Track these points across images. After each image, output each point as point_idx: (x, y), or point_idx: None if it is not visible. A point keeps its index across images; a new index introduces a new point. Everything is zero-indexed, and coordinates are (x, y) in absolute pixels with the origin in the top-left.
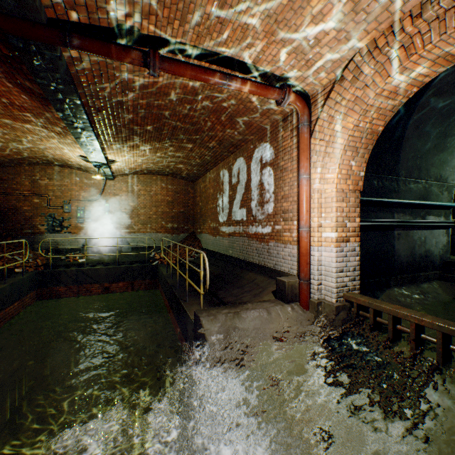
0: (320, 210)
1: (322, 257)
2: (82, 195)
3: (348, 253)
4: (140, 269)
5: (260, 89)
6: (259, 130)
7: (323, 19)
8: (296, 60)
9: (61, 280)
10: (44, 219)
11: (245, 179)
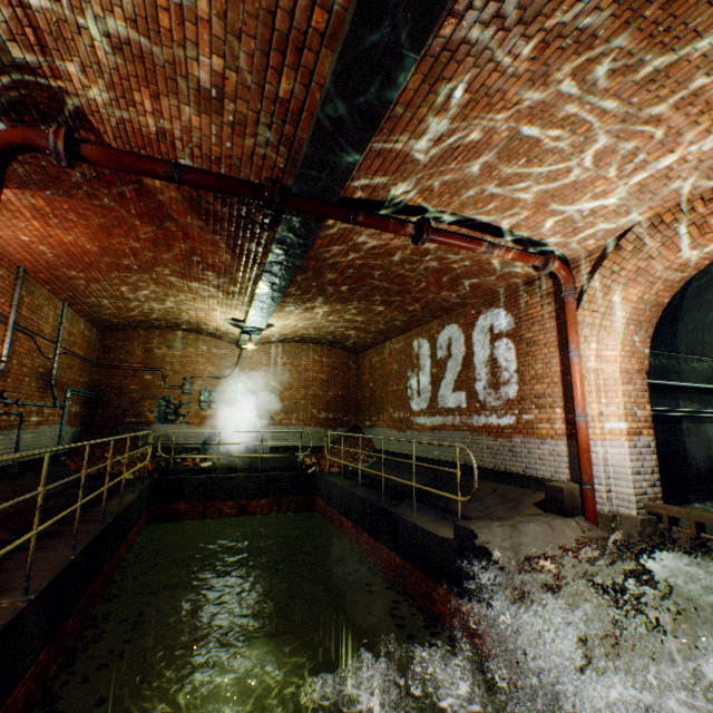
0: (599, 395)
1: (607, 454)
2: (209, 370)
3: (642, 449)
4: (291, 478)
5: (523, 256)
6: (487, 293)
7: (604, 196)
8: (562, 227)
9: (183, 493)
10: (155, 403)
11: (462, 352)
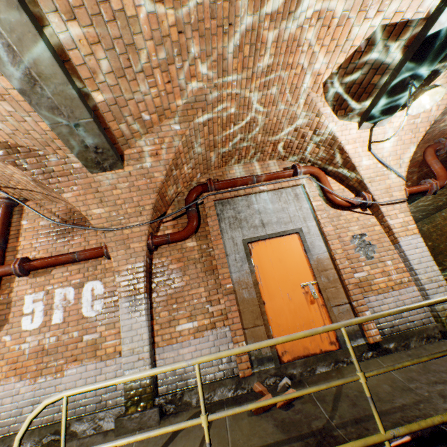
0: None
1: None
2: None
3: None
4: None
5: None
6: None
7: None
8: None
9: None
10: None
11: None
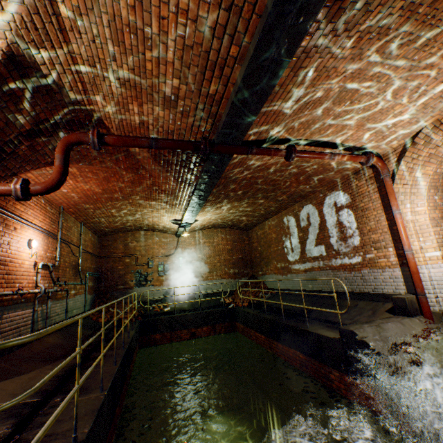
0: (417, 236)
1: (430, 273)
2: (161, 252)
3: None
4: (219, 312)
5: (353, 157)
6: (329, 182)
7: (401, 114)
8: (374, 136)
9: (157, 327)
10: (133, 275)
11: (318, 221)
